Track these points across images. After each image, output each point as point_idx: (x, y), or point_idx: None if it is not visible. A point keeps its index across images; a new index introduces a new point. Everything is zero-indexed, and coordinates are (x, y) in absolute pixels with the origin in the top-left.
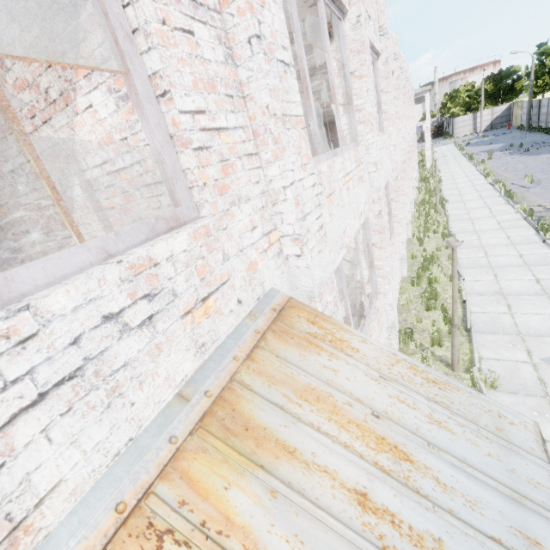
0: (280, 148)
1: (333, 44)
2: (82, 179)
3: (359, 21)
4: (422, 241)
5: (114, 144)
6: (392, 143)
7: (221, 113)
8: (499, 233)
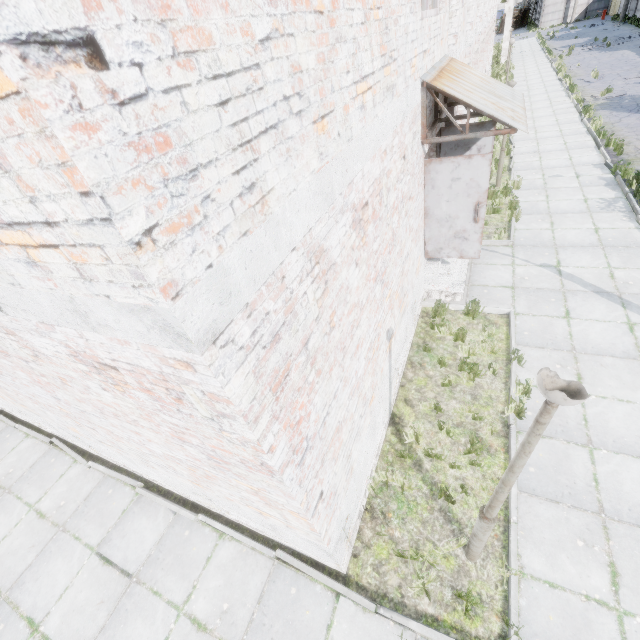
0: None
1: None
2: None
3: None
4: None
5: None
6: (479, 15)
7: None
8: (551, 118)
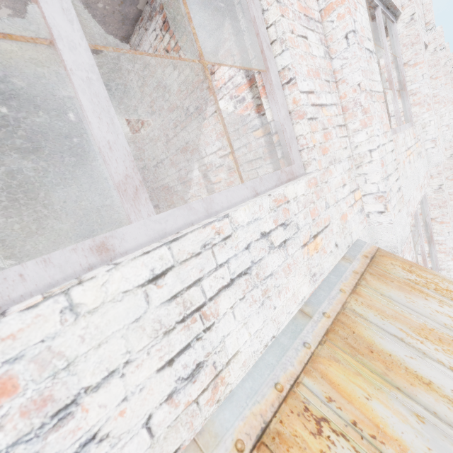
0: (369, 116)
1: None
2: (201, 164)
3: (413, 19)
4: None
5: (228, 135)
6: (444, 124)
7: (322, 93)
8: None
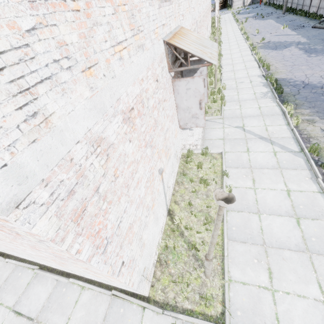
0: None
1: None
2: None
3: None
4: None
5: None
6: (199, 3)
7: None
8: (239, 53)
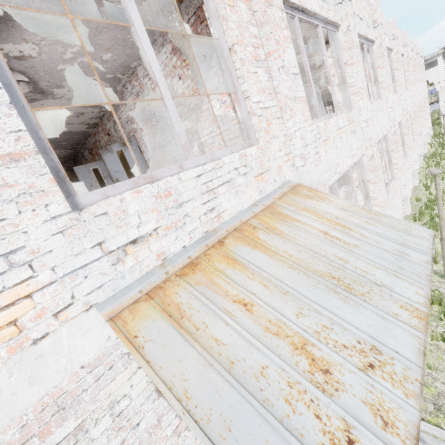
0: (293, 112)
1: (331, 47)
2: (199, 142)
3: (349, 29)
4: (428, 186)
5: (217, 123)
6: (389, 106)
7: (266, 101)
8: None
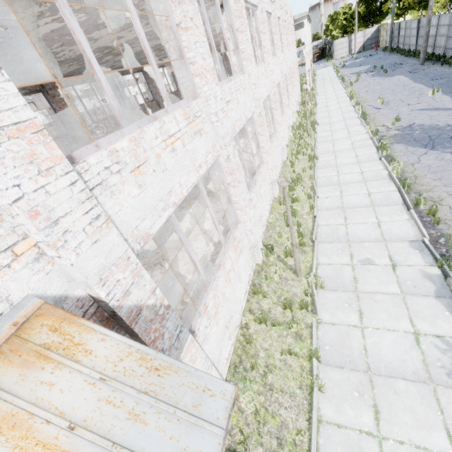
0: None
1: None
2: None
3: None
4: (293, 163)
5: None
6: (252, 82)
7: None
8: (351, 152)
